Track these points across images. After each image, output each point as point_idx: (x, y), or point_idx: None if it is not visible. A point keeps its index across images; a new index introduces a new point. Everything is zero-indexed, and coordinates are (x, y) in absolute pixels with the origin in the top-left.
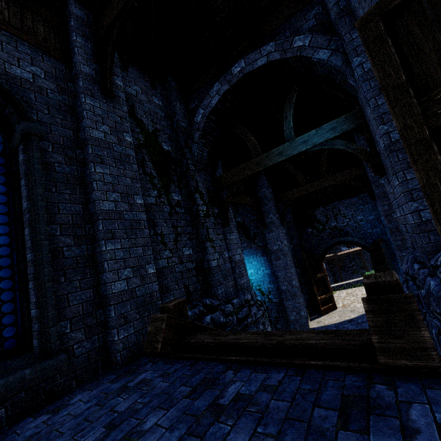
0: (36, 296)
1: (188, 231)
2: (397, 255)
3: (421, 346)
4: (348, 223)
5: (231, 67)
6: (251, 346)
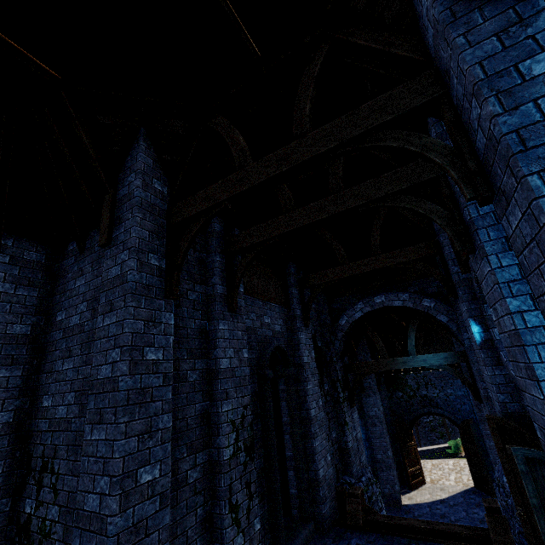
0: (296, 481)
1: (333, 415)
2: (486, 443)
3: (509, 541)
4: (438, 394)
5: (371, 291)
6: (421, 529)
